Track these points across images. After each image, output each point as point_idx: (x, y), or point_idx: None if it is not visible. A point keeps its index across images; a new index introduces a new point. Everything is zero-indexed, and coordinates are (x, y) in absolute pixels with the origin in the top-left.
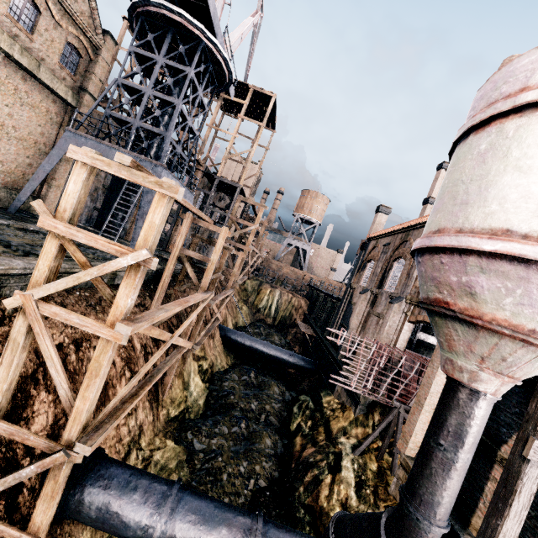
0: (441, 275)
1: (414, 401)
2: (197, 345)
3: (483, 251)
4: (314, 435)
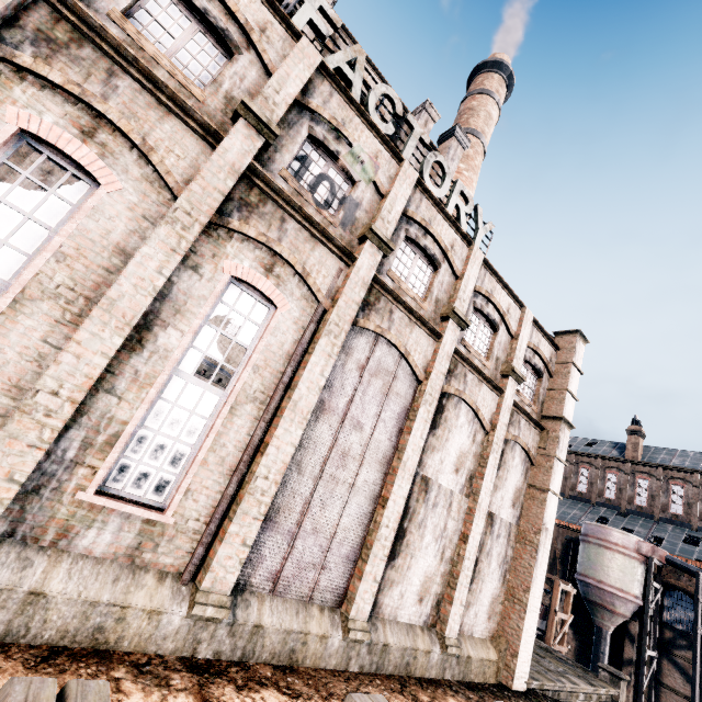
0: (604, 597)
1: None
2: None
3: (618, 594)
4: None
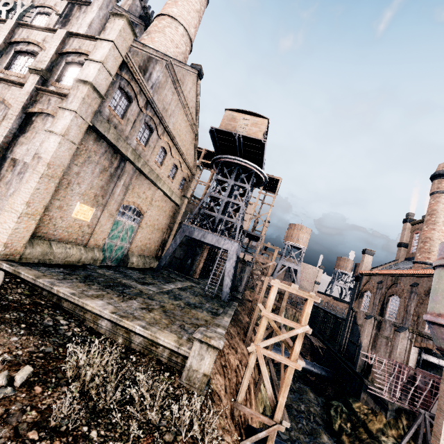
0: None
1: (433, 409)
2: None
3: None
4: (357, 434)
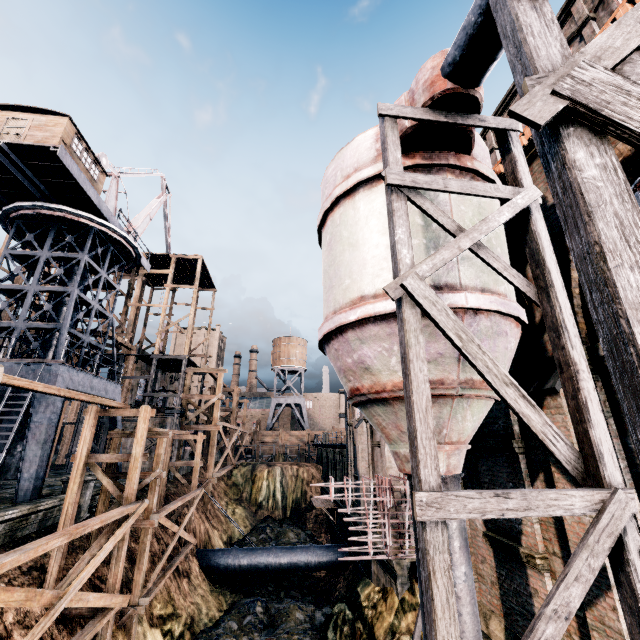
0: (341, 362)
1: None
2: (145, 596)
3: (353, 323)
4: None
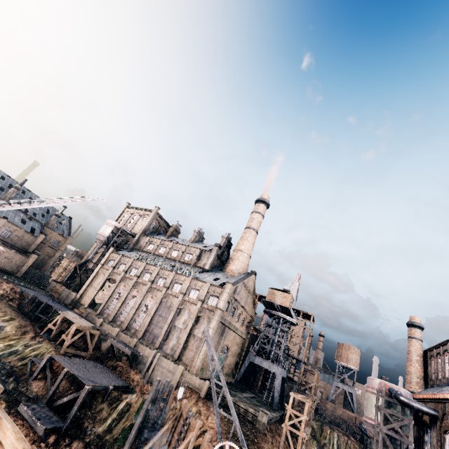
0: (366, 427)
1: None
2: None
3: (369, 422)
4: None
